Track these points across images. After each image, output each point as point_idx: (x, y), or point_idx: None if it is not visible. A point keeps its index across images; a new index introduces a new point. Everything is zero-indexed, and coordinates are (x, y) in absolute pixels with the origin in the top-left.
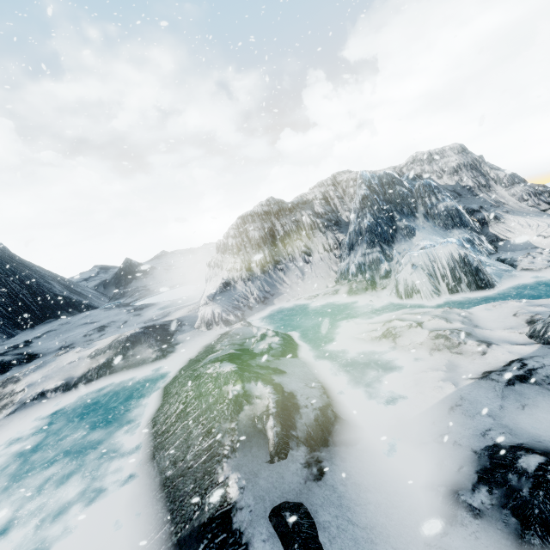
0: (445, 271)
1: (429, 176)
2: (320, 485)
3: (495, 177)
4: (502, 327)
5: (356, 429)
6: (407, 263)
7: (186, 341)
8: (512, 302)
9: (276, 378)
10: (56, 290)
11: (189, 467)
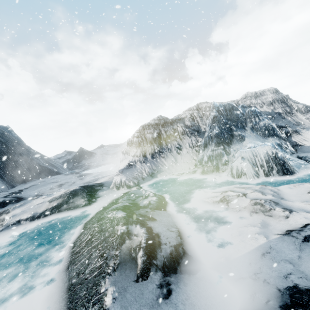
0: (263, 162)
1: (254, 106)
2: (167, 303)
3: (296, 107)
4: (300, 200)
5: (197, 262)
6: (239, 156)
7: (103, 196)
8: (307, 184)
9: (149, 223)
10: (40, 163)
11: (86, 279)
